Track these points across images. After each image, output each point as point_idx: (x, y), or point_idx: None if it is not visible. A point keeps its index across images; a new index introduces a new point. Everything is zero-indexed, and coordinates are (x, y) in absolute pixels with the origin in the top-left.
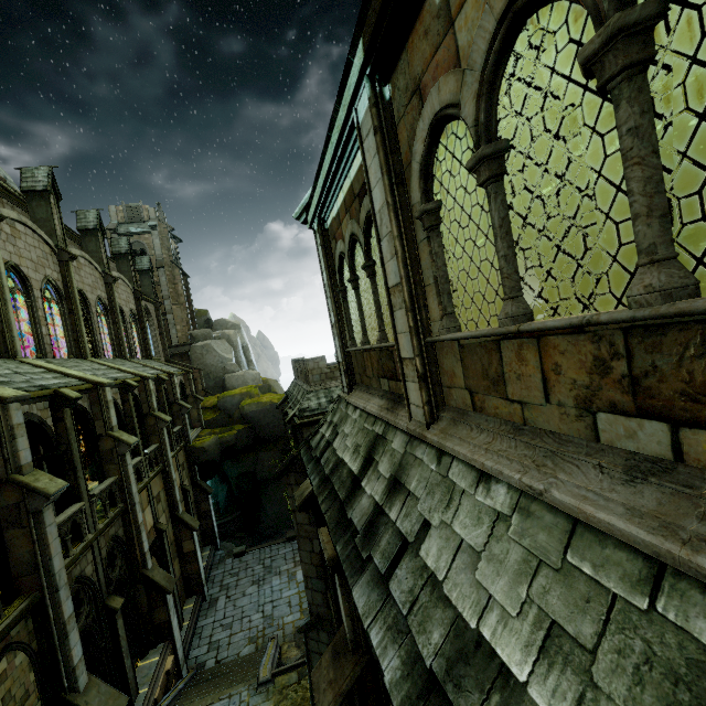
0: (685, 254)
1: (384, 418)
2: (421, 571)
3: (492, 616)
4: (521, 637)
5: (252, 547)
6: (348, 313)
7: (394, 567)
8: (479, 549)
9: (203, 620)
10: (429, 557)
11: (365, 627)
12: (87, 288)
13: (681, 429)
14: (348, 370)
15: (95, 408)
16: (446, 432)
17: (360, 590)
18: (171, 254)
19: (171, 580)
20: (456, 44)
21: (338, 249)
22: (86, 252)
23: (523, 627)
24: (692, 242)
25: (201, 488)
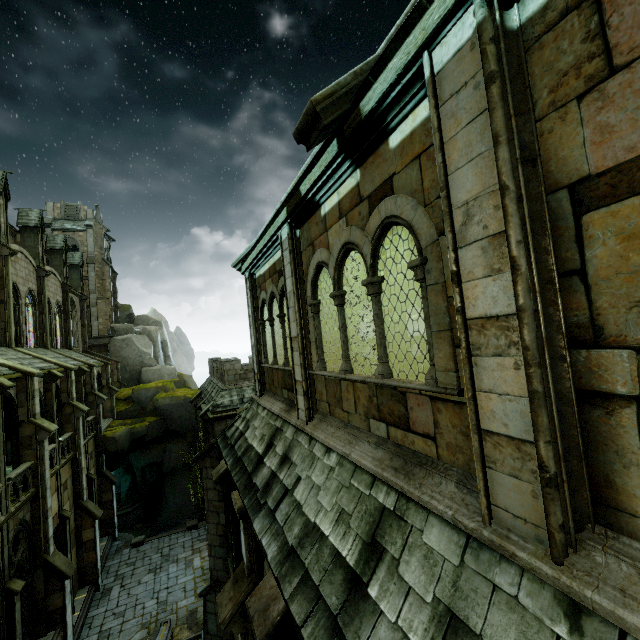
0: (394, 360)
1: (283, 417)
2: (293, 503)
3: (321, 513)
4: (330, 518)
5: (151, 537)
6: (264, 339)
7: (279, 504)
8: (321, 485)
9: (94, 610)
10: (298, 495)
11: (260, 538)
12: (20, 280)
13: (389, 426)
14: (261, 379)
15: (21, 396)
16: (315, 427)
17: (258, 521)
18: (103, 252)
19: (71, 566)
20: (328, 240)
21: (262, 296)
22: (23, 246)
23: (332, 514)
24: (396, 356)
25: (106, 477)
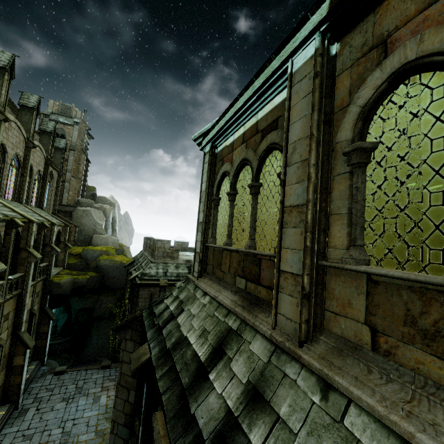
0: None
1: (239, 314)
2: None
3: None
4: None
5: (71, 368)
6: (215, 217)
7: None
8: None
9: (8, 428)
10: None
11: None
12: (10, 145)
13: None
14: (202, 259)
15: None
16: (330, 361)
17: None
18: (83, 144)
19: None
20: None
21: (223, 169)
22: (19, 120)
23: None
24: None
25: (46, 313)
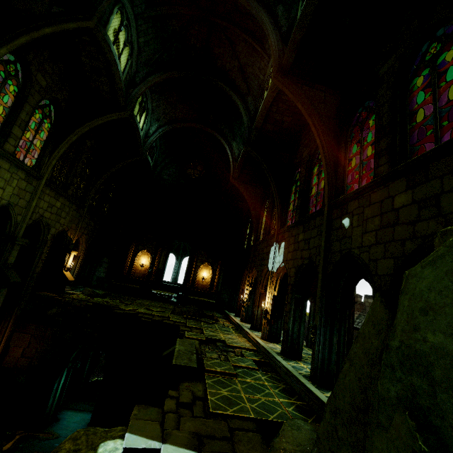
0: None
1: None
2: None
3: None
4: None
5: None
6: None
7: None
8: None
9: None
10: None
11: None
12: None
13: None
14: None
15: None
16: None
17: None
18: None
19: None
20: None
21: None
22: None
23: None
24: None
25: None
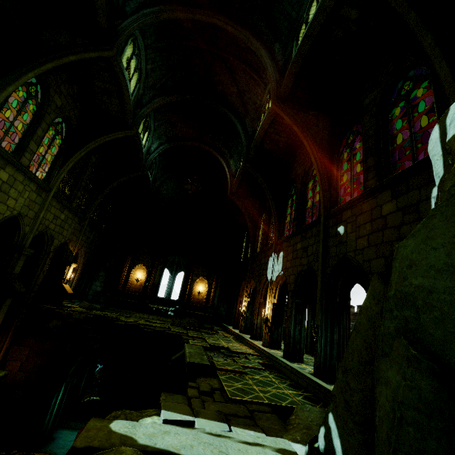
0: None
1: None
2: None
3: None
4: None
5: None
6: None
7: None
8: None
9: None
10: None
11: None
12: None
13: None
14: None
15: None
16: None
17: None
18: None
19: None
20: None
21: None
22: None
23: None
24: None
25: None
